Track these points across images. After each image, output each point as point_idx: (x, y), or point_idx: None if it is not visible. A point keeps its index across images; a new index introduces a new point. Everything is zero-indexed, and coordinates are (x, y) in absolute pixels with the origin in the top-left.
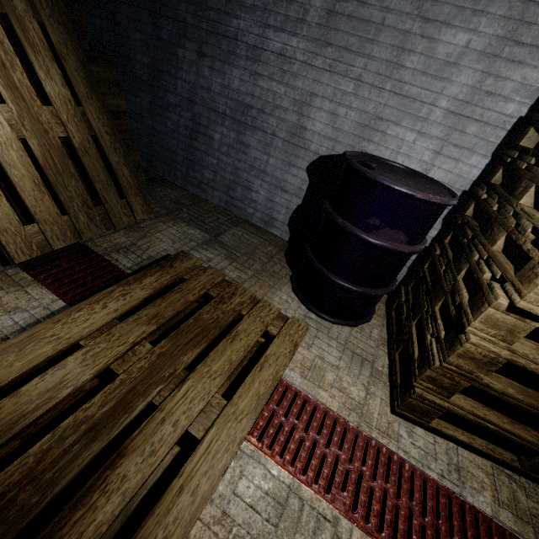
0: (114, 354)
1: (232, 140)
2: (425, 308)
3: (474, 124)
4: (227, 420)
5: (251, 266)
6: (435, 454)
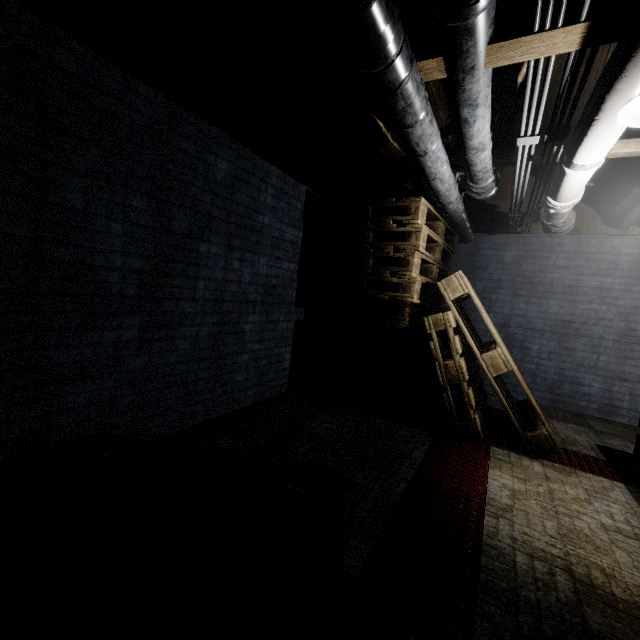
0: None
1: (553, 347)
2: None
3: None
4: None
5: None
6: None
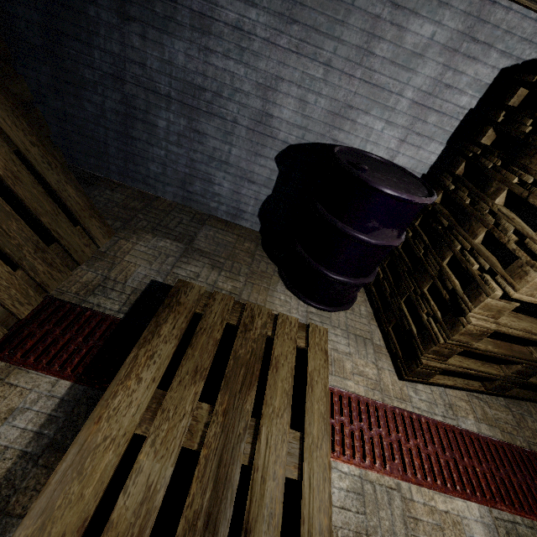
0: (182, 432)
1: (183, 127)
2: (412, 288)
3: (434, 114)
4: (311, 452)
5: (239, 271)
6: (435, 401)
